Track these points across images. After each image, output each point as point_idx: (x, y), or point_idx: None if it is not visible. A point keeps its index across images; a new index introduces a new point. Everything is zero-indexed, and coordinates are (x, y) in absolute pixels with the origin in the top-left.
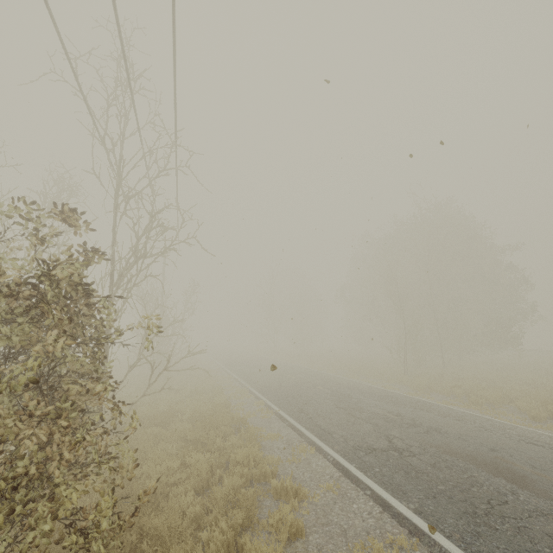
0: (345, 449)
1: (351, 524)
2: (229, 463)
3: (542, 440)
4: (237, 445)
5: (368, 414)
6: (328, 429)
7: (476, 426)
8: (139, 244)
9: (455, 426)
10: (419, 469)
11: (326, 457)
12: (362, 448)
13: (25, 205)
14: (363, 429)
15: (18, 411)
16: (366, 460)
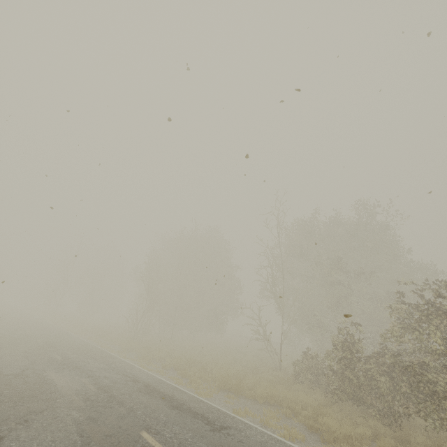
0: None
1: None
2: None
3: (137, 374)
4: None
5: (43, 357)
6: None
7: (111, 367)
8: None
9: (96, 366)
10: (11, 384)
11: None
12: None
13: None
14: (17, 364)
15: None
16: None
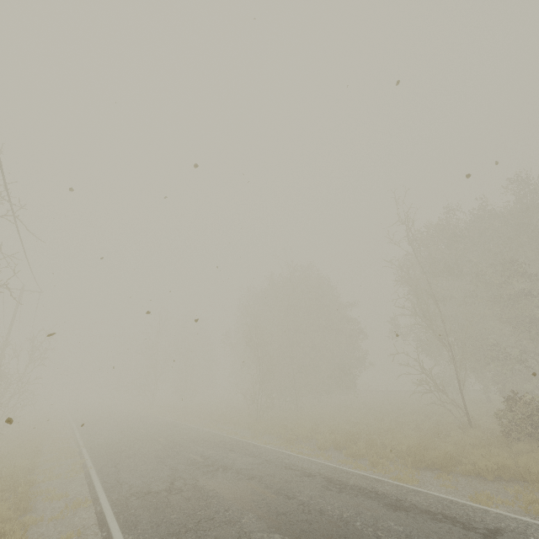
0: (121, 497)
1: None
2: None
3: (301, 465)
4: None
5: (180, 460)
6: (125, 479)
7: (264, 460)
8: None
9: (246, 462)
10: (171, 504)
11: (96, 508)
12: (138, 494)
13: None
14: (159, 475)
15: None
16: (132, 504)
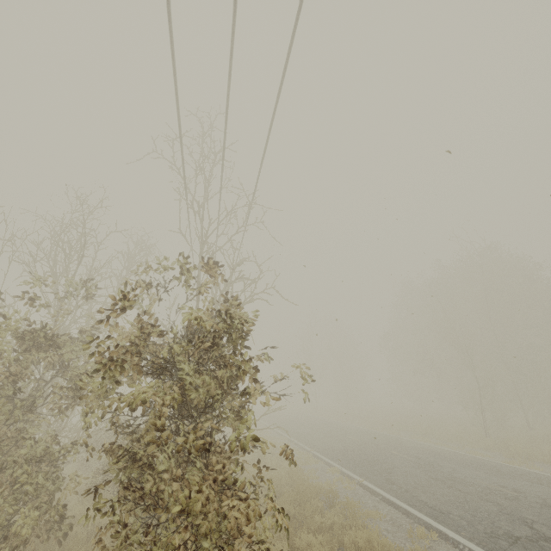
0: (477, 536)
1: None
2: (338, 549)
3: None
4: (340, 524)
5: (476, 488)
6: (438, 506)
7: None
8: (216, 295)
9: None
10: None
11: (456, 546)
12: (500, 536)
13: (183, 259)
14: (483, 508)
15: (202, 476)
16: None
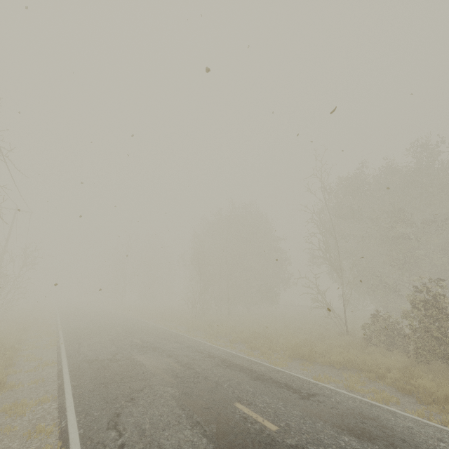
0: (76, 362)
1: (26, 396)
2: None
3: (210, 350)
4: None
5: (126, 342)
6: (83, 352)
7: (185, 346)
8: None
9: (172, 346)
10: (109, 367)
11: (58, 367)
12: (89, 360)
13: None
14: (108, 350)
15: None
16: (82, 366)
